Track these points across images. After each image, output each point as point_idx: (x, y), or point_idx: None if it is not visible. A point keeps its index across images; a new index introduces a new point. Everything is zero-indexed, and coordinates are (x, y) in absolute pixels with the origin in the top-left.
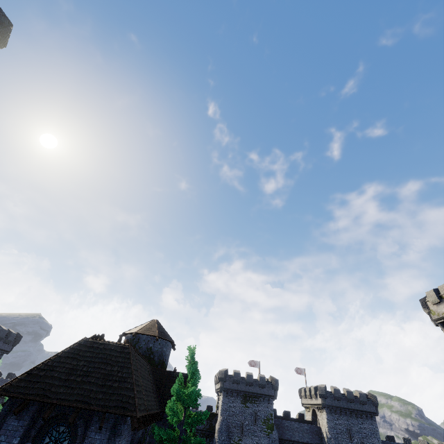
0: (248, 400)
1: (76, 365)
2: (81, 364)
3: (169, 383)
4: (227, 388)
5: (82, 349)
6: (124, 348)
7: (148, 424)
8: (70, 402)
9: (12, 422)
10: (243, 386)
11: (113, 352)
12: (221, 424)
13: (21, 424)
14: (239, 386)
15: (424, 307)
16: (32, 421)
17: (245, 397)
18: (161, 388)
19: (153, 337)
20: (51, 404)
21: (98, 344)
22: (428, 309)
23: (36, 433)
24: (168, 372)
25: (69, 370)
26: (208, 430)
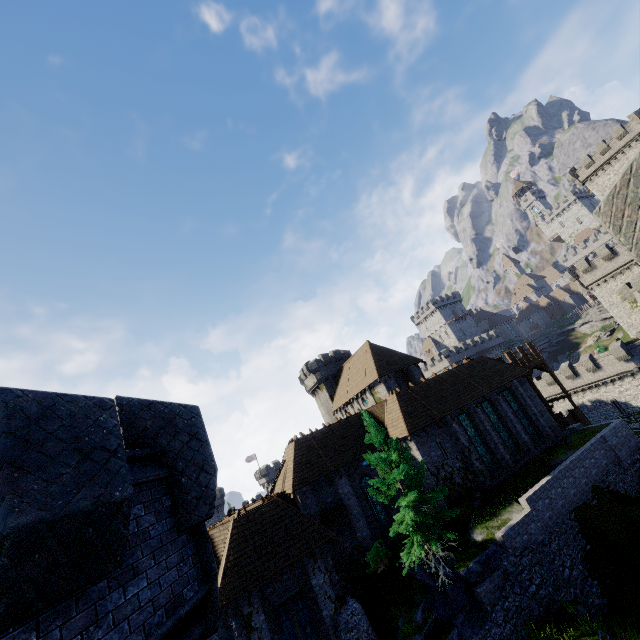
0: None
1: None
2: None
3: None
4: None
5: None
6: None
7: None
8: None
9: None
10: None
11: None
12: None
13: None
14: None
15: (302, 383)
16: None
17: None
18: None
19: None
20: None
21: None
22: (304, 383)
23: None
24: None
25: None
26: None
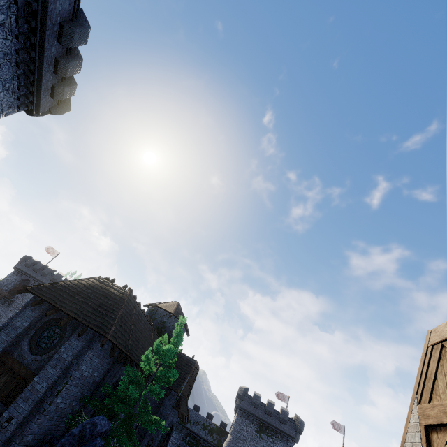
0: (264, 431)
1: (84, 290)
2: (88, 291)
3: None
4: (244, 408)
5: (93, 283)
6: (124, 292)
7: (126, 364)
8: (67, 310)
9: (28, 311)
10: (261, 413)
11: (114, 292)
12: (229, 444)
13: (33, 314)
14: (257, 411)
15: None
16: (41, 317)
17: (262, 426)
18: None
19: (169, 313)
20: (55, 307)
21: (107, 283)
22: None
23: (40, 327)
24: None
25: (77, 292)
26: (215, 445)
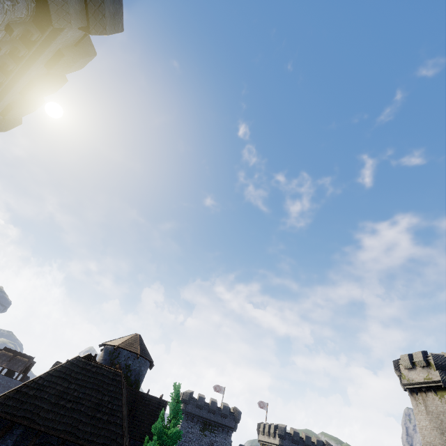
0: (207, 428)
1: (67, 387)
2: (72, 387)
3: (141, 407)
4: (189, 412)
5: (74, 370)
6: (116, 375)
7: None
8: (58, 431)
9: None
10: (205, 413)
11: (105, 378)
12: None
13: None
14: (201, 412)
15: (396, 369)
16: (14, 445)
17: (205, 424)
18: (132, 411)
19: (134, 354)
20: (38, 431)
21: (90, 366)
22: (399, 371)
23: None
24: (142, 393)
25: (59, 393)
26: None
